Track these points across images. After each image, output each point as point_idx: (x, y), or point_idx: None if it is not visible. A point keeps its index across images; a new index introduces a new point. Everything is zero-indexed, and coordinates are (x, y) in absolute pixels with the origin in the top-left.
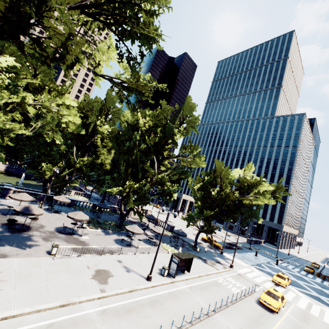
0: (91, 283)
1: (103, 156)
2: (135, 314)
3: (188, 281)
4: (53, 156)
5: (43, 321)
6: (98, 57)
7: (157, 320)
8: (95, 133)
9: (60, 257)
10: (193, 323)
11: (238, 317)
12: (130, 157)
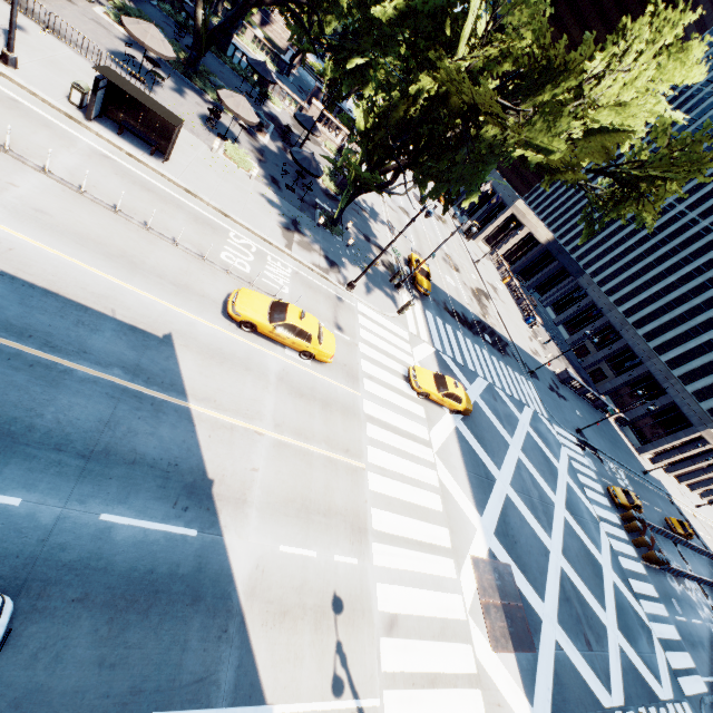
0: None
1: None
2: None
3: (131, 161)
4: None
5: None
6: None
7: None
8: None
9: None
10: None
11: (92, 223)
12: None
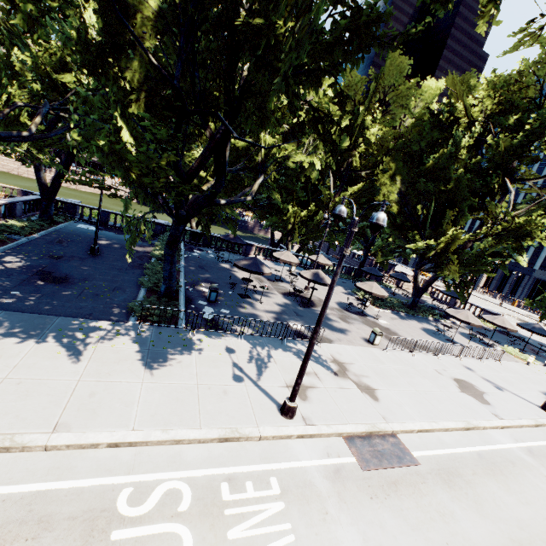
0: (468, 400)
1: (385, 186)
2: None
3: None
4: (296, 193)
5: (465, 446)
6: None
7: None
8: (357, 146)
9: (389, 351)
10: None
11: None
12: (441, 184)
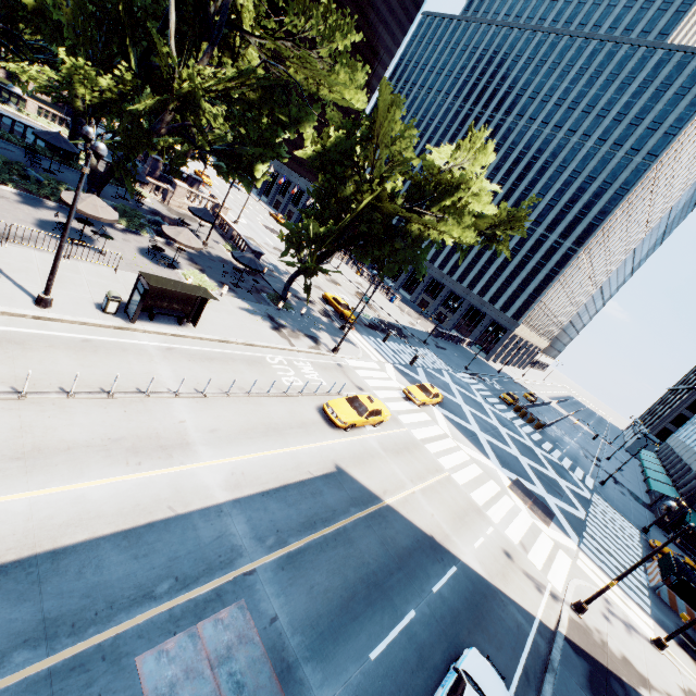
0: None
1: None
2: None
3: (178, 340)
4: None
5: None
6: None
7: None
8: None
9: None
10: (79, 396)
11: (233, 416)
12: None
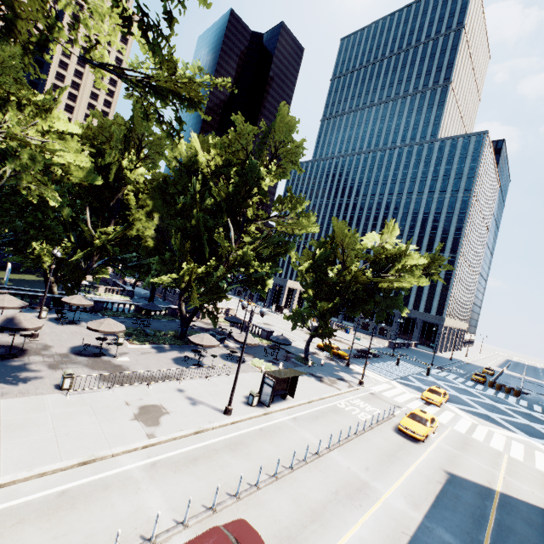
0: (131, 426)
1: (139, 223)
2: (204, 465)
3: (292, 411)
4: (52, 229)
5: (51, 488)
6: (94, 28)
7: (239, 468)
8: (122, 184)
9: (78, 393)
10: (295, 468)
11: (364, 454)
12: (187, 222)
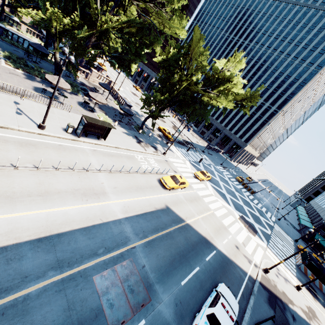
0: None
1: None
2: None
3: (98, 146)
4: None
5: None
6: None
7: (14, 155)
8: None
9: None
10: (60, 170)
11: (123, 181)
12: None
